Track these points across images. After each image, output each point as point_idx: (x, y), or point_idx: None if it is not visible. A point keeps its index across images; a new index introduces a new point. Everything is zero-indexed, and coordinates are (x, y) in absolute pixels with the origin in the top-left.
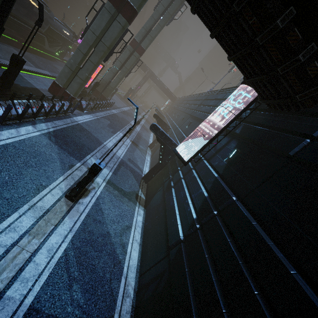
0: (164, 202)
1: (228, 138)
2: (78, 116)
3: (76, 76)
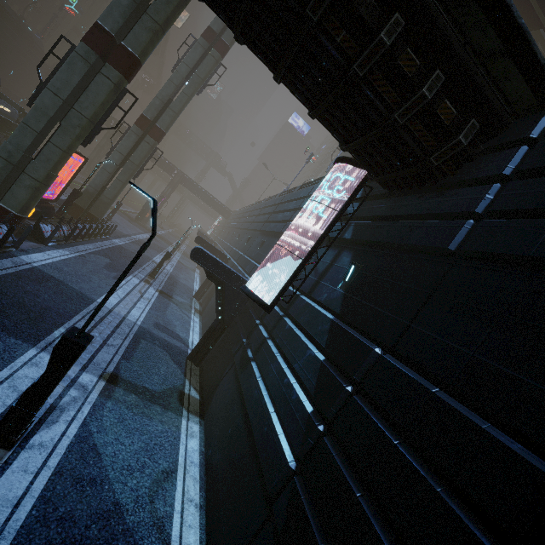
0: (240, 396)
1: (335, 251)
2: (34, 252)
3: (23, 174)
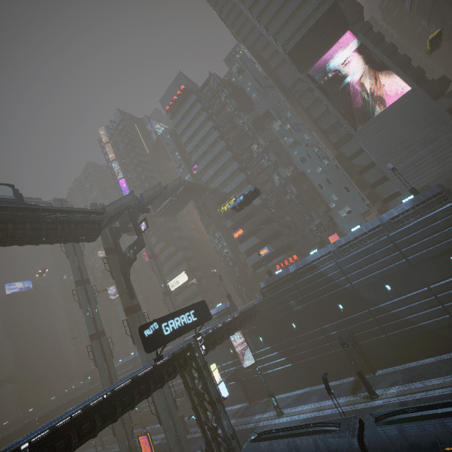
0: (274, 378)
1: (250, 338)
2: None
3: (181, 441)
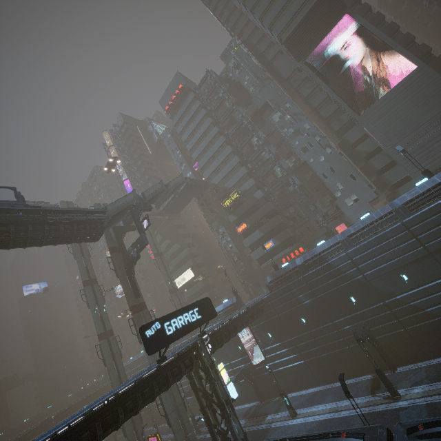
0: (285, 376)
1: (258, 334)
2: None
3: None
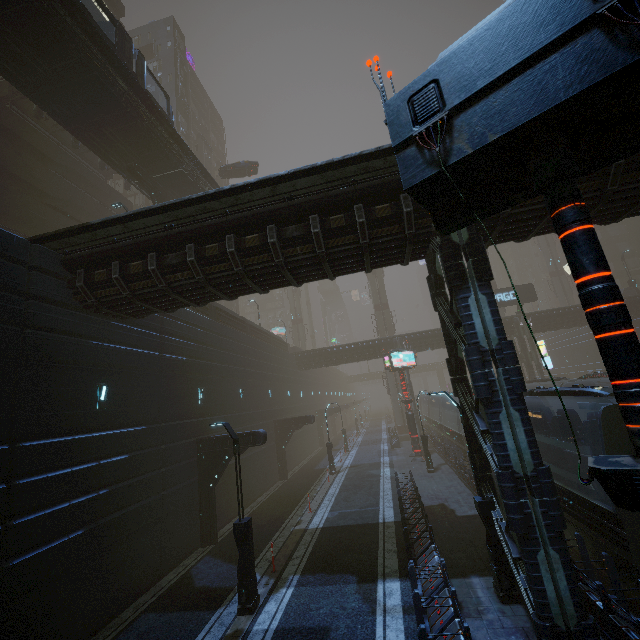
0: None
1: None
2: None
3: None
